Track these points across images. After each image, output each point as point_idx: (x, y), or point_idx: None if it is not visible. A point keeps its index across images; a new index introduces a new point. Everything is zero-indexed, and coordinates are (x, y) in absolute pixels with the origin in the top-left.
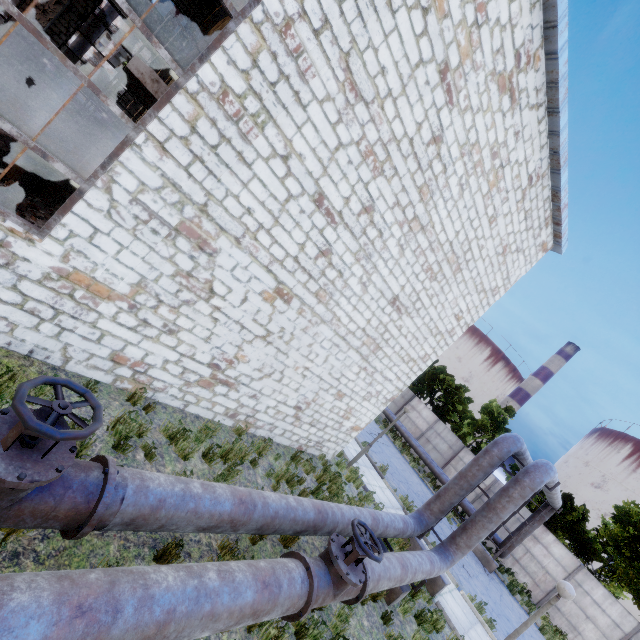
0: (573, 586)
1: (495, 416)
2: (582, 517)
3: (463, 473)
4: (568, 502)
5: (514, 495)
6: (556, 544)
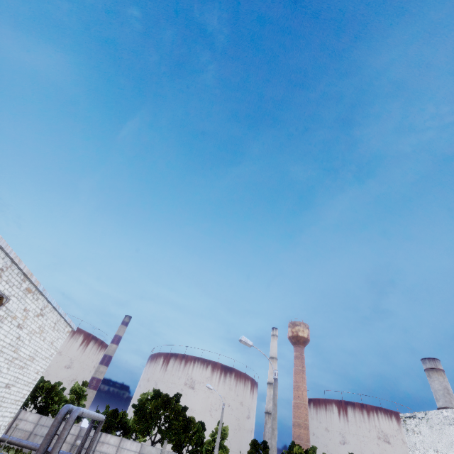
0: (120, 451)
1: (79, 391)
2: (122, 416)
3: (48, 433)
4: (117, 413)
5: (67, 427)
6: (112, 437)
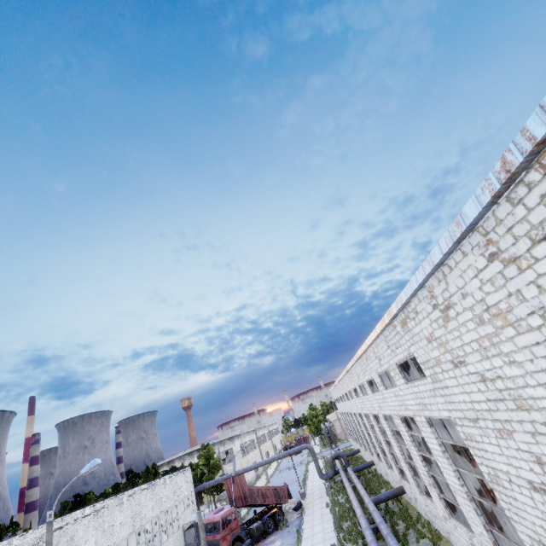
0: None
1: None
2: None
3: None
4: None
5: None
6: None
